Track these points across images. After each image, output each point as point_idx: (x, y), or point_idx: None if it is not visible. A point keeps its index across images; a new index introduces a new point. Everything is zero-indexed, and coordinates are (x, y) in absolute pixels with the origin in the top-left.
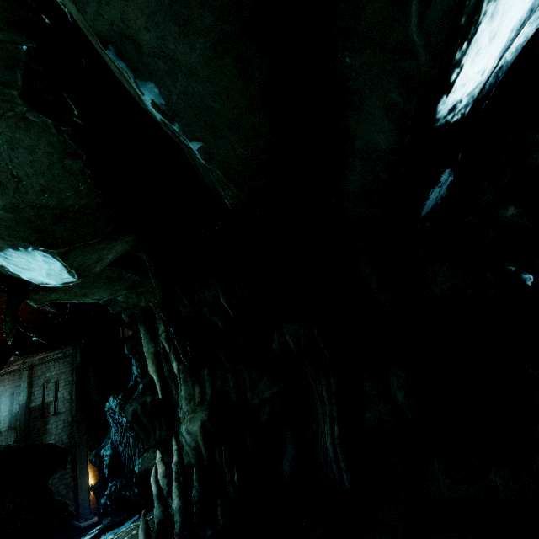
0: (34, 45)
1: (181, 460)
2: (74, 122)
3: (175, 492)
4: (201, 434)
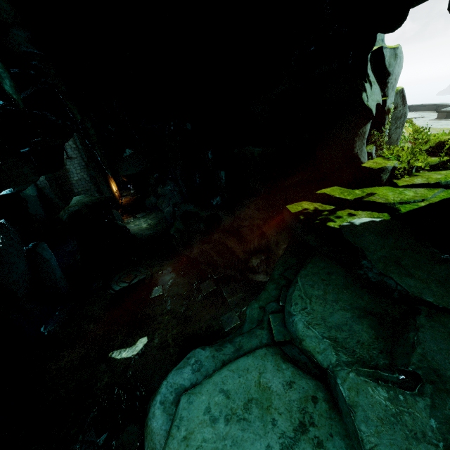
0: None
1: None
2: None
3: None
4: None
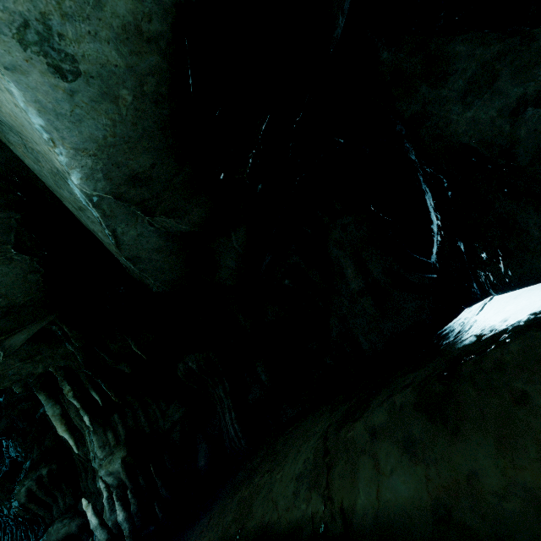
0: (20, 216)
1: (111, 493)
2: (42, 254)
3: (119, 508)
4: (123, 470)
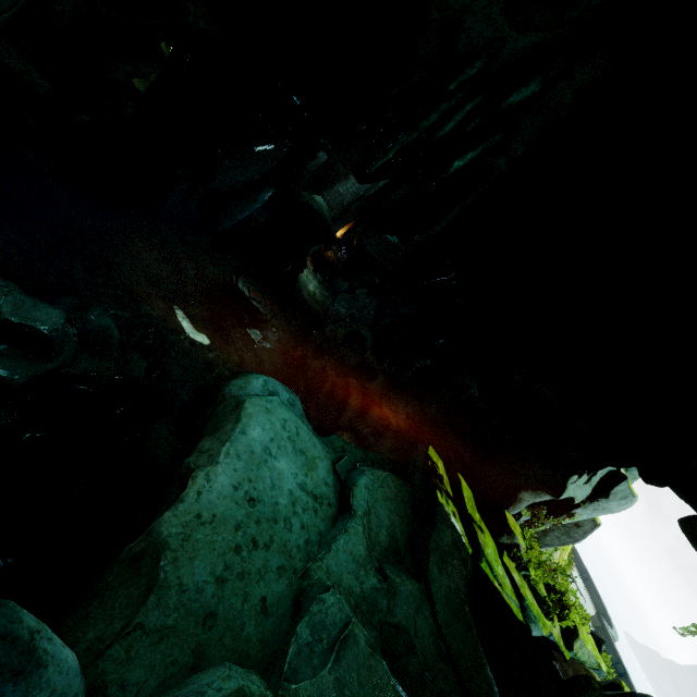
0: None
1: None
2: None
3: None
4: None
